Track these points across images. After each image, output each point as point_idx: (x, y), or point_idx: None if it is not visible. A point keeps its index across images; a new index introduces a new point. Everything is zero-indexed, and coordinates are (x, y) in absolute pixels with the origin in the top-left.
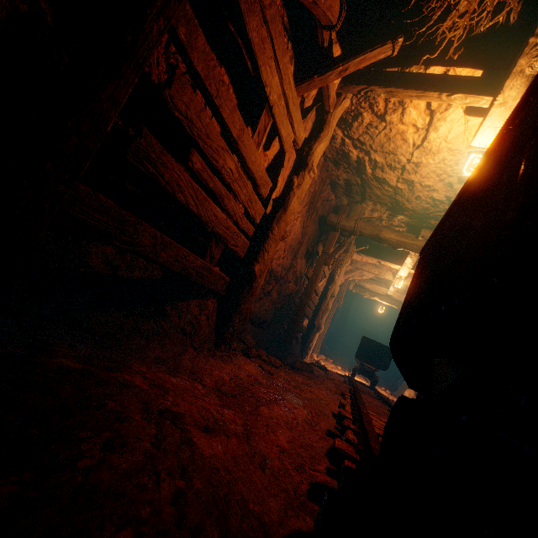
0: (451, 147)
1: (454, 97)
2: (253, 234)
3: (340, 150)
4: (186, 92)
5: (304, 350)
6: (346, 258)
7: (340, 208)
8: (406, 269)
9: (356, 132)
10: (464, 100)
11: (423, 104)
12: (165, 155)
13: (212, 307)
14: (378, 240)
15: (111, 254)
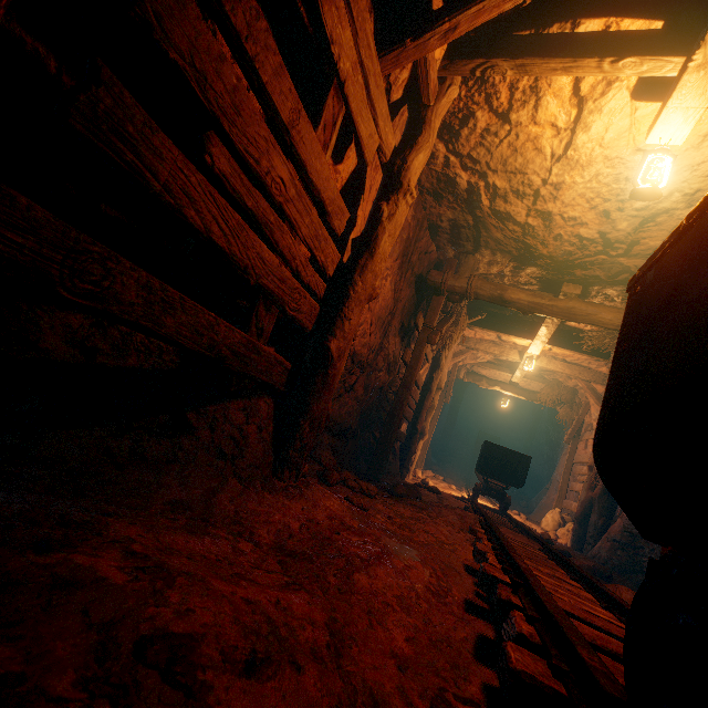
0: (609, 154)
1: (622, 64)
2: (324, 294)
3: (443, 174)
4: (187, 15)
5: (405, 465)
6: (456, 333)
7: (443, 263)
8: (539, 344)
9: (466, 144)
10: (638, 67)
11: (567, 89)
12: (155, 133)
13: (265, 410)
14: (502, 304)
15: (81, 327)
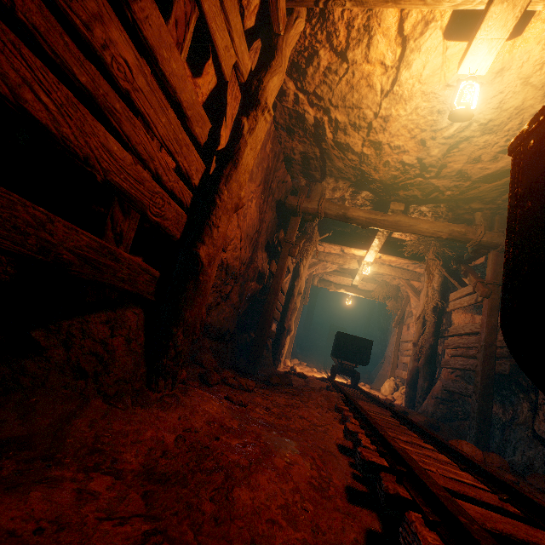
0: (426, 90)
1: None
2: (191, 203)
3: (294, 111)
4: None
5: (277, 358)
6: (311, 247)
7: (297, 191)
8: (373, 253)
9: (312, 82)
10: None
11: (393, 28)
12: None
13: (134, 321)
14: (346, 221)
15: None
